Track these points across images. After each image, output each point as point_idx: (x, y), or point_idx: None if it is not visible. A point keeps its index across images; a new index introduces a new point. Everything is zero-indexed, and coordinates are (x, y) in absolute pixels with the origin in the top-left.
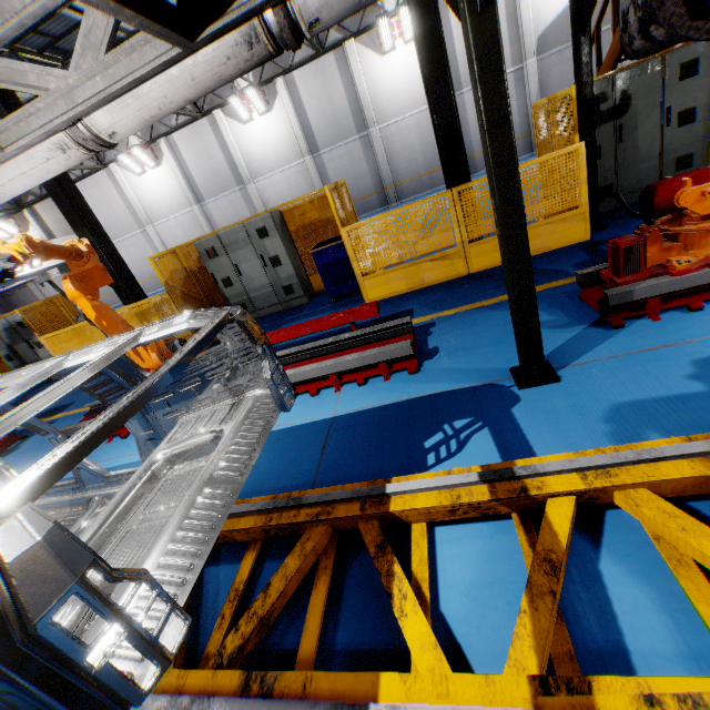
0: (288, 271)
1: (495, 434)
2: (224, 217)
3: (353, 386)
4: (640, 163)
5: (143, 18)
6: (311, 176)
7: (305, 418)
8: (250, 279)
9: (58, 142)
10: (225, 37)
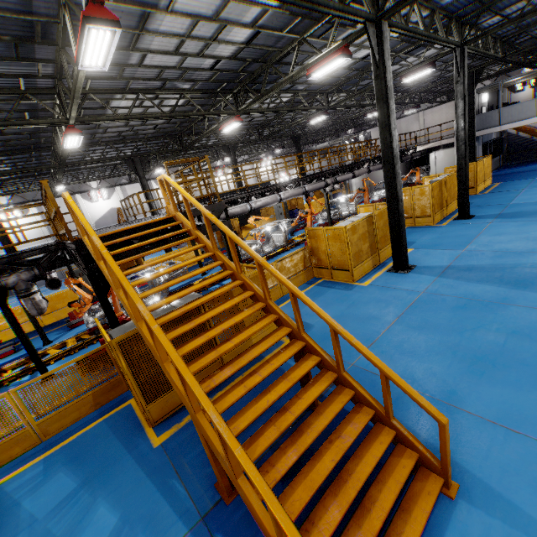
0: None
1: None
2: None
3: None
4: None
5: None
6: None
7: None
8: None
9: None
10: None
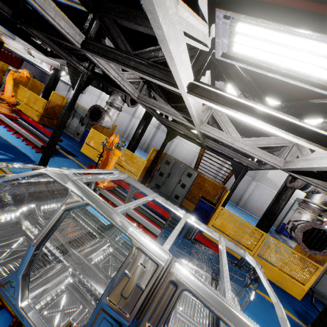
0: (83, 129)
1: (8, 159)
2: (120, 118)
3: (25, 143)
4: (169, 187)
5: (30, 45)
6: (150, 133)
7: (3, 135)
8: (73, 122)
9: (25, 48)
10: (55, 61)
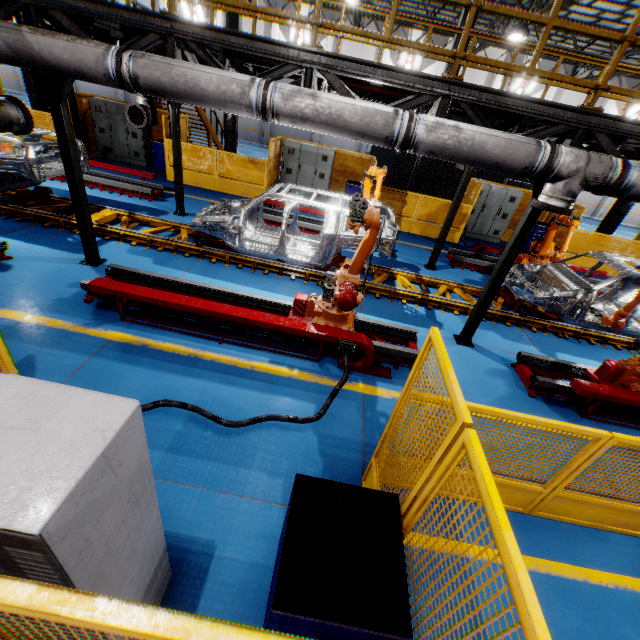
0: None
1: None
2: None
3: None
4: (121, 145)
5: None
6: None
7: None
8: None
9: None
10: None
